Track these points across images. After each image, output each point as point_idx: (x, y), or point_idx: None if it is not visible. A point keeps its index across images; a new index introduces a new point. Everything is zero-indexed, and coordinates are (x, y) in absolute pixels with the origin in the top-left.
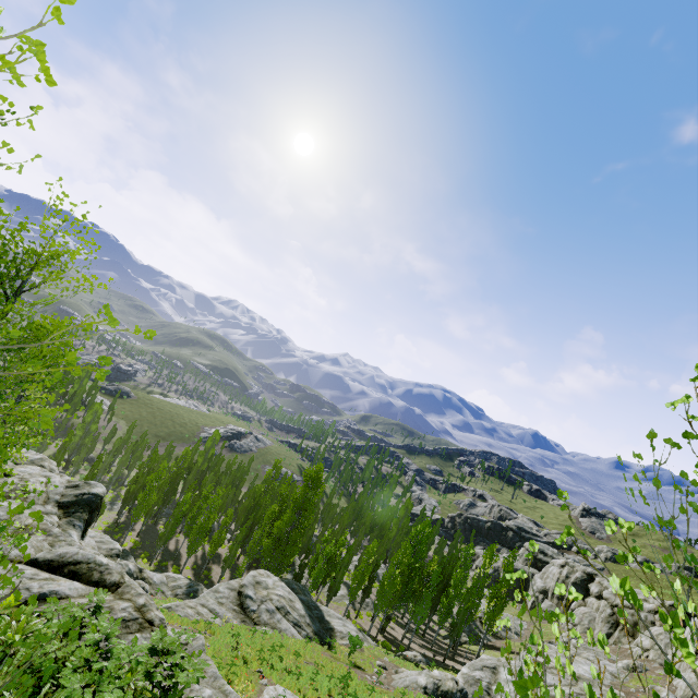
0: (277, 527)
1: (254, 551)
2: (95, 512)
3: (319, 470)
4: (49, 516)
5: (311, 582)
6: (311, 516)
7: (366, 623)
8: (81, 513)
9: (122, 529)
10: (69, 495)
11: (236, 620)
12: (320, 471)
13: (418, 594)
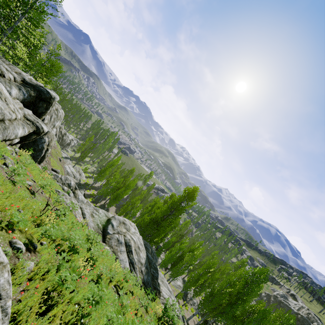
0: (156, 213)
1: (140, 224)
2: (43, 102)
3: (195, 190)
4: (7, 71)
5: (163, 261)
6: (179, 218)
7: (188, 314)
8: (31, 90)
9: (93, 188)
10: (34, 83)
11: (93, 229)
12: (195, 190)
13: (237, 321)
